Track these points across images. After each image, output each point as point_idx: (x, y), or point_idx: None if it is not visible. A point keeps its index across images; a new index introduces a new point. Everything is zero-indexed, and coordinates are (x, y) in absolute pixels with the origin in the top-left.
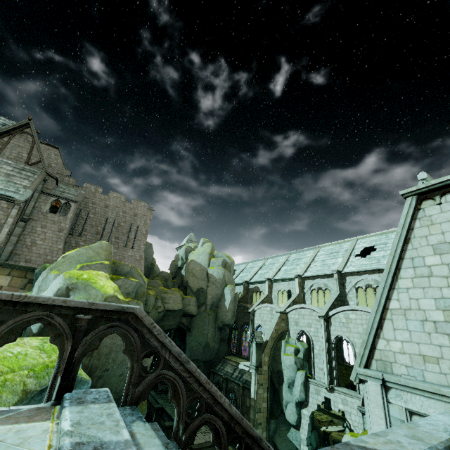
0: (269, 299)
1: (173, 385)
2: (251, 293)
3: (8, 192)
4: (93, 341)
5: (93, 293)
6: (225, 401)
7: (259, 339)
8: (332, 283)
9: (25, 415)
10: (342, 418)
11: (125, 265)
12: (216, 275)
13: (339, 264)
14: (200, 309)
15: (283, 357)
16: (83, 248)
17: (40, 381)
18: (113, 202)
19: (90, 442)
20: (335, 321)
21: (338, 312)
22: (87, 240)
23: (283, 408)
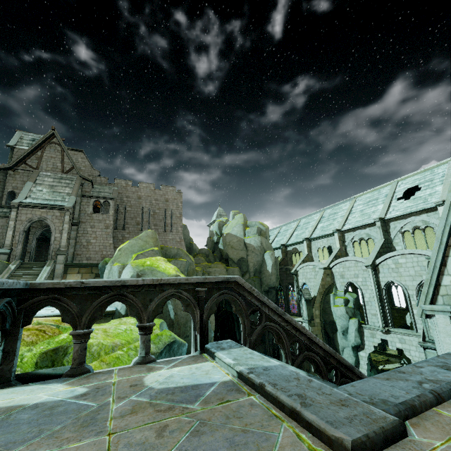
0: (310, 258)
1: (276, 333)
2: (290, 255)
3: (56, 202)
4: (212, 306)
5: (160, 276)
6: (319, 340)
7: (307, 296)
8: (374, 231)
9: (190, 360)
10: (398, 356)
11: (172, 248)
12: (254, 243)
13: (381, 211)
14: (244, 277)
15: (333, 309)
16: (133, 239)
17: (157, 346)
18: (144, 193)
19: (257, 367)
20: (383, 268)
21: (386, 259)
22: (131, 232)
23: (340, 353)
